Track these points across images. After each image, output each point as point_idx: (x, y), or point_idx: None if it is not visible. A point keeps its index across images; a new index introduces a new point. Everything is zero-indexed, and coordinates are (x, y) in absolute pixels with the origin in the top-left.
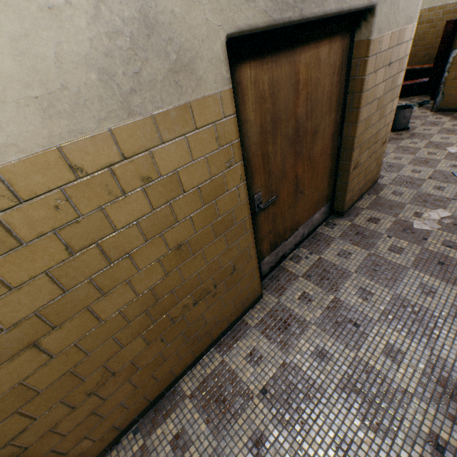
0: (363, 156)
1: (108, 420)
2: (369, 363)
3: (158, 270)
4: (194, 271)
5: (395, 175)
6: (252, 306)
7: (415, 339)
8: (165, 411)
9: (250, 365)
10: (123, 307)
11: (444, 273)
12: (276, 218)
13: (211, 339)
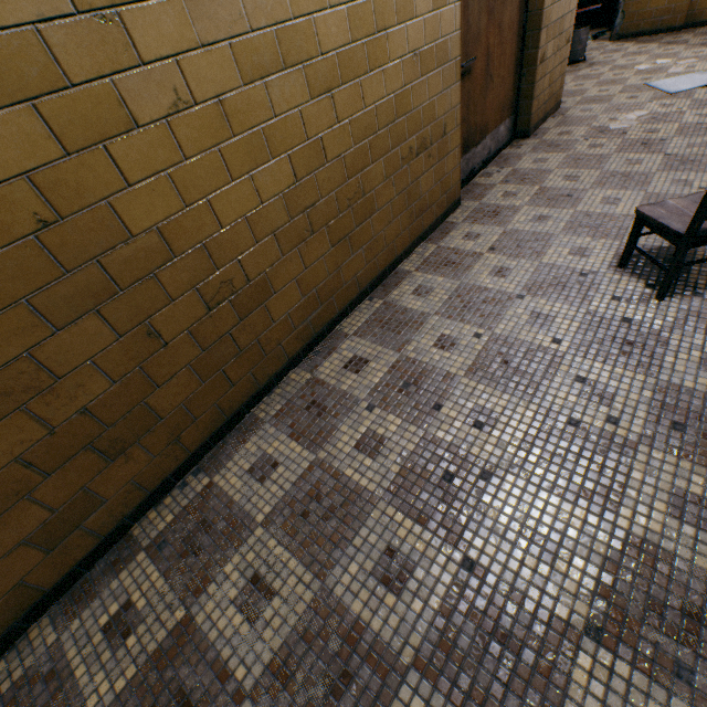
0: (549, 48)
1: (354, 265)
2: (589, 211)
3: (399, 74)
4: (419, 103)
5: (580, 98)
6: (452, 212)
7: (628, 190)
8: (394, 284)
9: (469, 242)
10: (377, 104)
11: (648, 149)
12: (470, 102)
13: (422, 228)
